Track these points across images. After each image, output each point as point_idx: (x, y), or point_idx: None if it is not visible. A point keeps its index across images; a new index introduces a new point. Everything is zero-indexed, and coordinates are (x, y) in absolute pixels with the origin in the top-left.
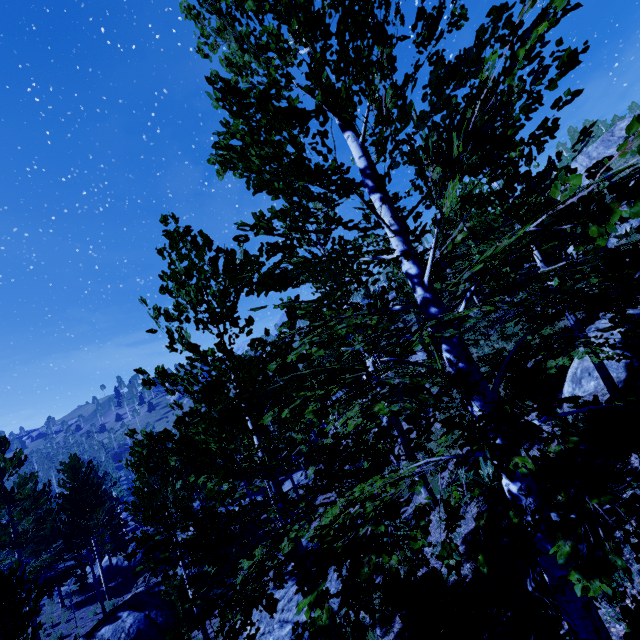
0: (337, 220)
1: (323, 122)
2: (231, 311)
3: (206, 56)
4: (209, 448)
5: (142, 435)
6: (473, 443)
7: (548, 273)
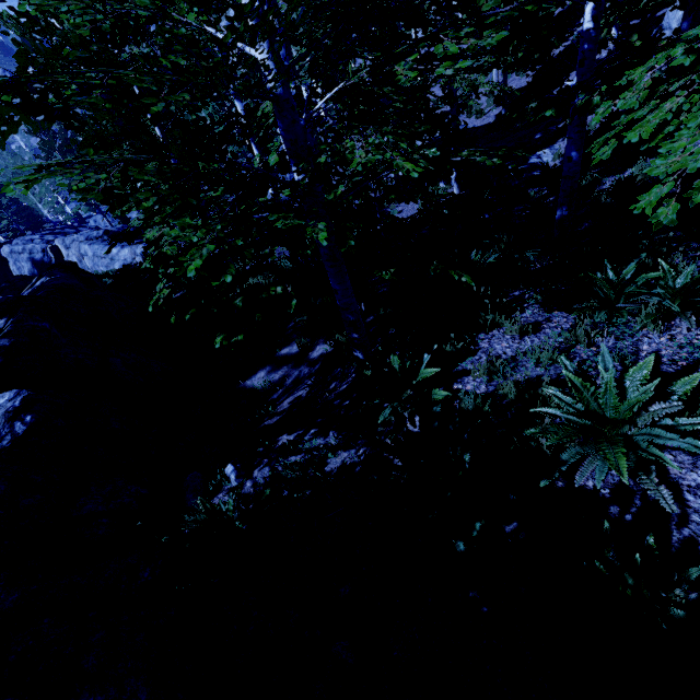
0: None
1: None
2: None
3: None
4: None
5: None
6: None
7: None
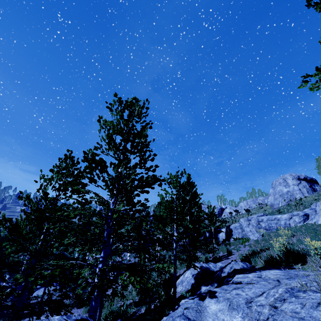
0: (100, 186)
1: (103, 168)
2: (66, 189)
3: (99, 132)
4: (22, 233)
5: (2, 215)
6: (78, 247)
7: (122, 222)
